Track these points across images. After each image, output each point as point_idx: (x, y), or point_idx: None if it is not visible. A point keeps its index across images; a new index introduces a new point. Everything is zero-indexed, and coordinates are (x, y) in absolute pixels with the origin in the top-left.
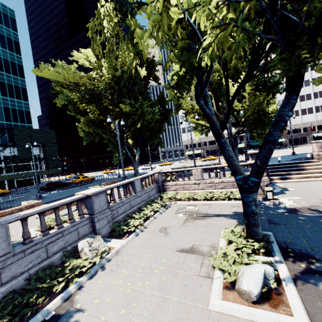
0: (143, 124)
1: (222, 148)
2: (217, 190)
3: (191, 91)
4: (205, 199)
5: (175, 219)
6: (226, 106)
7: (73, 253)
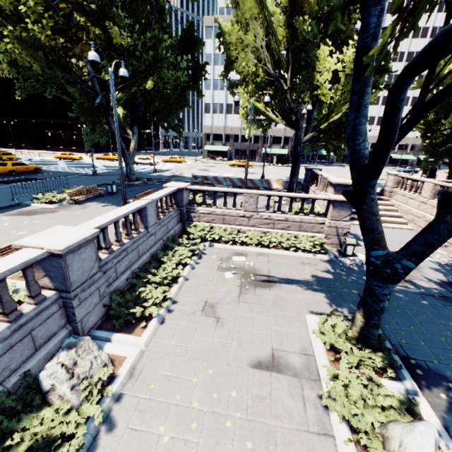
0: (154, 82)
1: (363, 193)
2: (276, 231)
3: (258, 40)
4: (257, 244)
5: (222, 283)
6: (307, 90)
7: (25, 386)
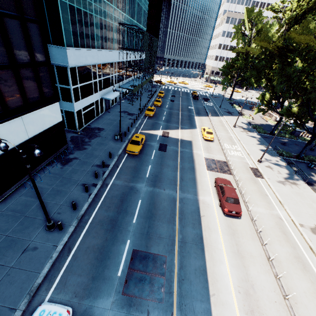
0: None
1: None
2: None
3: None
4: None
5: None
6: None
7: None
